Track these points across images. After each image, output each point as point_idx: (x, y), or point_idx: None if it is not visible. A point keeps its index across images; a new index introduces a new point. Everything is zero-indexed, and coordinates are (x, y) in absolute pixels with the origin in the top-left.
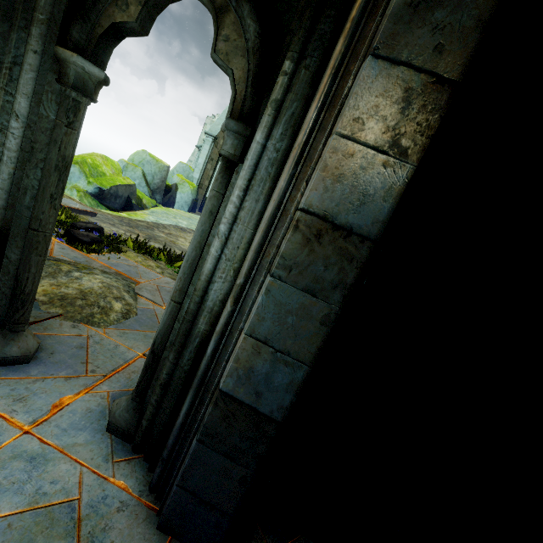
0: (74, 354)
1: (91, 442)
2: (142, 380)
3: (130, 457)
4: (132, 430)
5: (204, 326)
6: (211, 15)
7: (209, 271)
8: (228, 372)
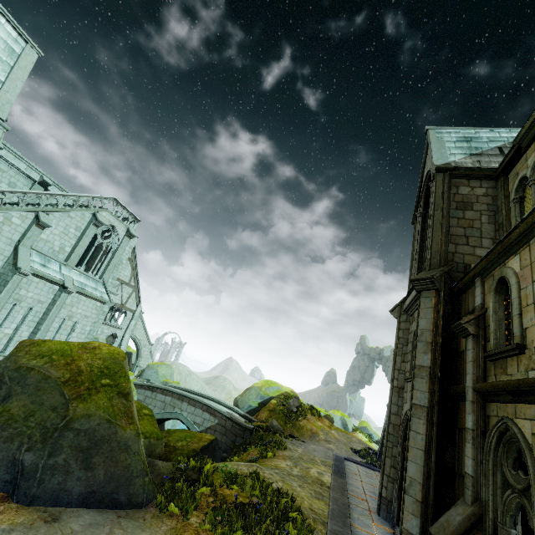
0: None
1: None
2: None
3: None
4: None
5: None
6: (517, 503)
7: None
8: None
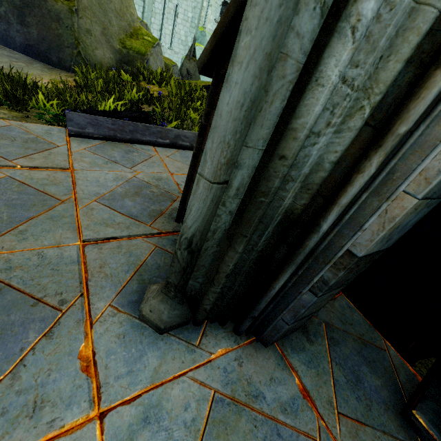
0: (3, 306)
1: (163, 354)
2: (181, 280)
3: (201, 332)
4: (189, 316)
5: (290, 200)
6: None
7: (316, 120)
8: (376, 241)
